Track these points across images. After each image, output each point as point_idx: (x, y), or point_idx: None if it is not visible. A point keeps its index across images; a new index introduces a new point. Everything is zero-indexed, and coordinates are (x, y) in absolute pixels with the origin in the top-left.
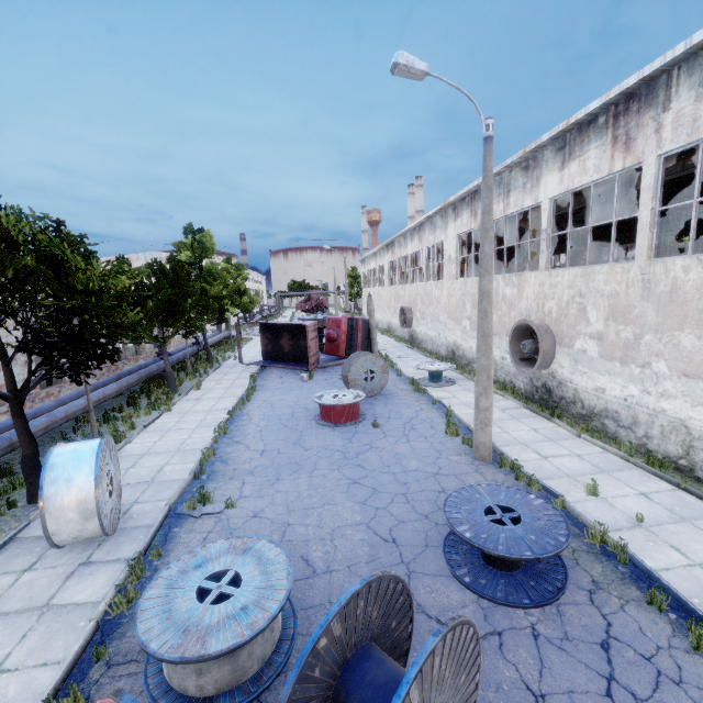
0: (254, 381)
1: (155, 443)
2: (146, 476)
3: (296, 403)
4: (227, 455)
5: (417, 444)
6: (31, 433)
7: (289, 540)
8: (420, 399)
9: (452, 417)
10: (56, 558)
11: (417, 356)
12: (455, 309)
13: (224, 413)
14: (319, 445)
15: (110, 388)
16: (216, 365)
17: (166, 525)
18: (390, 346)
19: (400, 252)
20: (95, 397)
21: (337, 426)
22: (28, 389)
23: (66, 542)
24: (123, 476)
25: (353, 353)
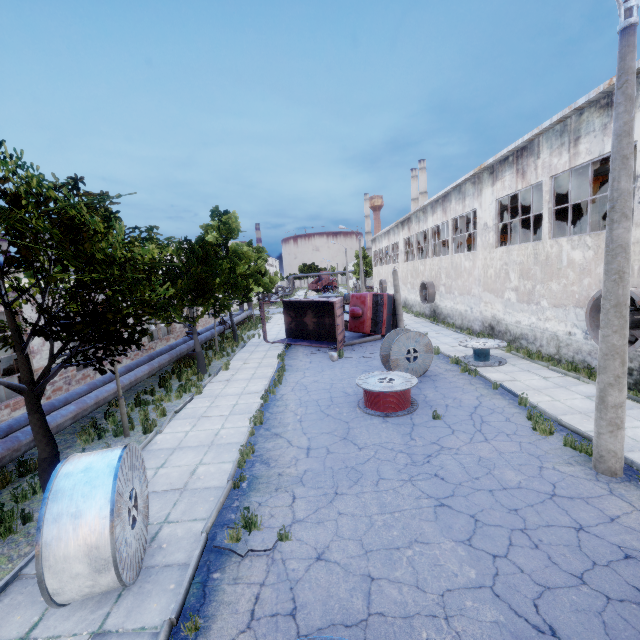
0: (282, 360)
1: (186, 433)
2: (178, 480)
3: (331, 386)
4: (268, 453)
5: (501, 444)
6: (49, 431)
7: (380, 614)
8: (473, 381)
9: (527, 407)
10: (62, 618)
11: (446, 332)
12: (493, 280)
13: (256, 397)
14: (374, 442)
15: (142, 370)
16: (242, 343)
17: (203, 566)
18: (412, 322)
19: (418, 227)
20: (126, 380)
21: (388, 416)
22: (45, 379)
23: (74, 599)
24: (152, 478)
25: (378, 329)
